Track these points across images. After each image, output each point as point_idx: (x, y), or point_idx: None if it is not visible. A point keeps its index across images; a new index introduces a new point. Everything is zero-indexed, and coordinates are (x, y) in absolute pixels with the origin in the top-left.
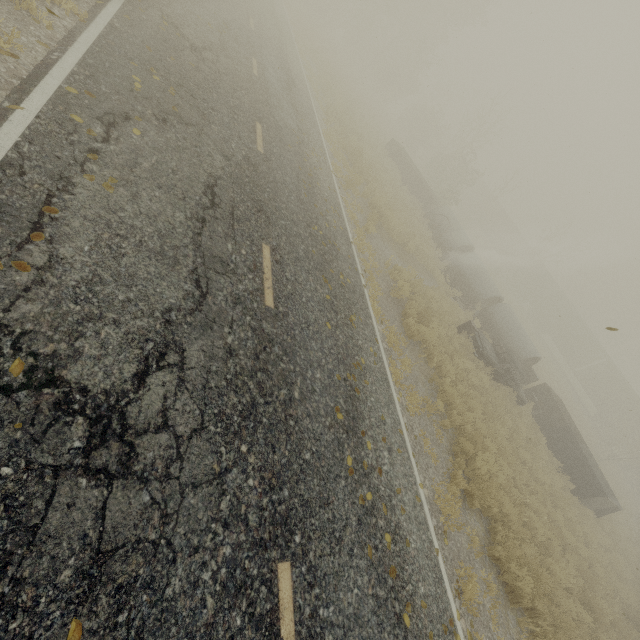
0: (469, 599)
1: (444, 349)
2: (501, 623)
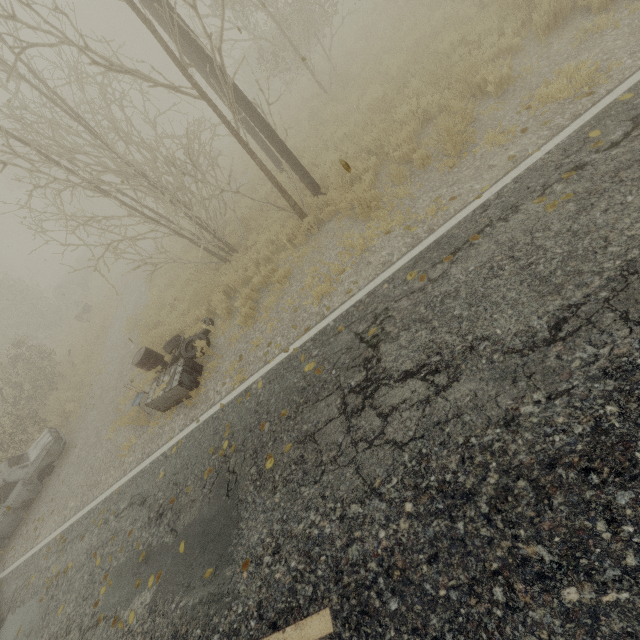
0: None
1: None
2: None
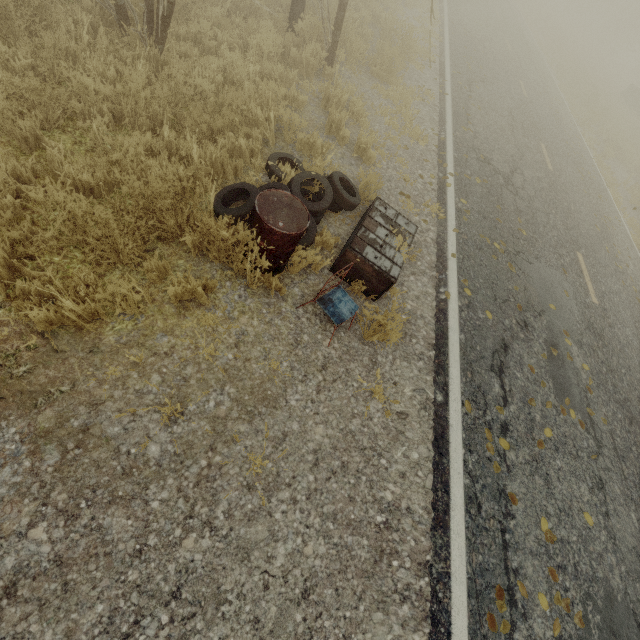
0: None
1: None
2: None
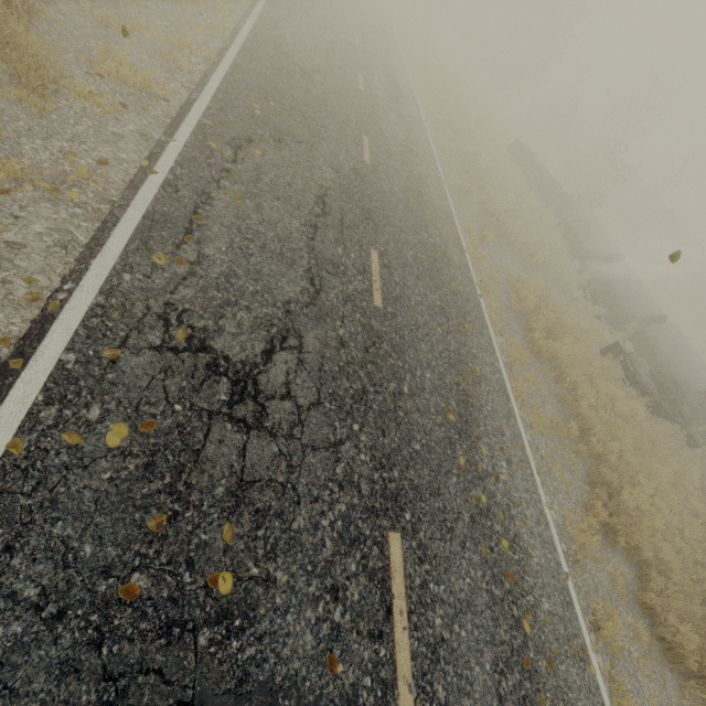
0: (608, 637)
1: (581, 370)
2: (654, 679)
